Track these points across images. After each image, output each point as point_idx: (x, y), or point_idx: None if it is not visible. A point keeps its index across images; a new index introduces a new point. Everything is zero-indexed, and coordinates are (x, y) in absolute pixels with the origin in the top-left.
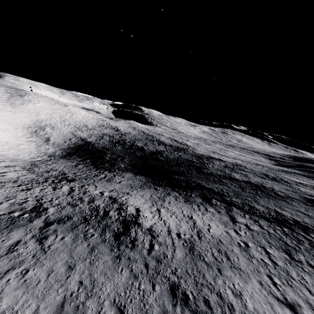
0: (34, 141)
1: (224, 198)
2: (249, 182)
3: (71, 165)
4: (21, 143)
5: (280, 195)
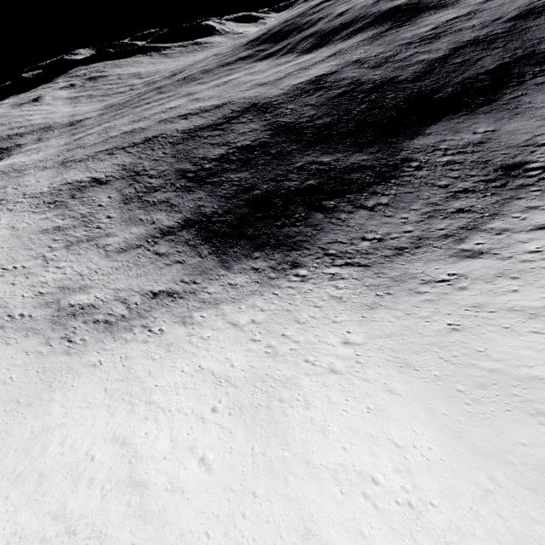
0: (175, 319)
1: (542, 52)
2: (456, 48)
3: (370, 214)
4: (225, 326)
5: (504, 31)
